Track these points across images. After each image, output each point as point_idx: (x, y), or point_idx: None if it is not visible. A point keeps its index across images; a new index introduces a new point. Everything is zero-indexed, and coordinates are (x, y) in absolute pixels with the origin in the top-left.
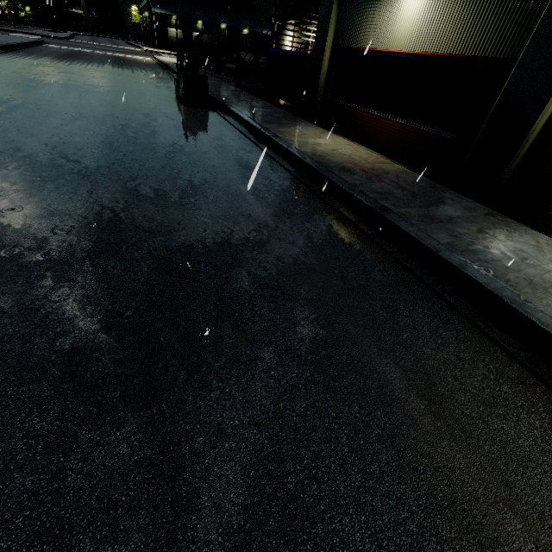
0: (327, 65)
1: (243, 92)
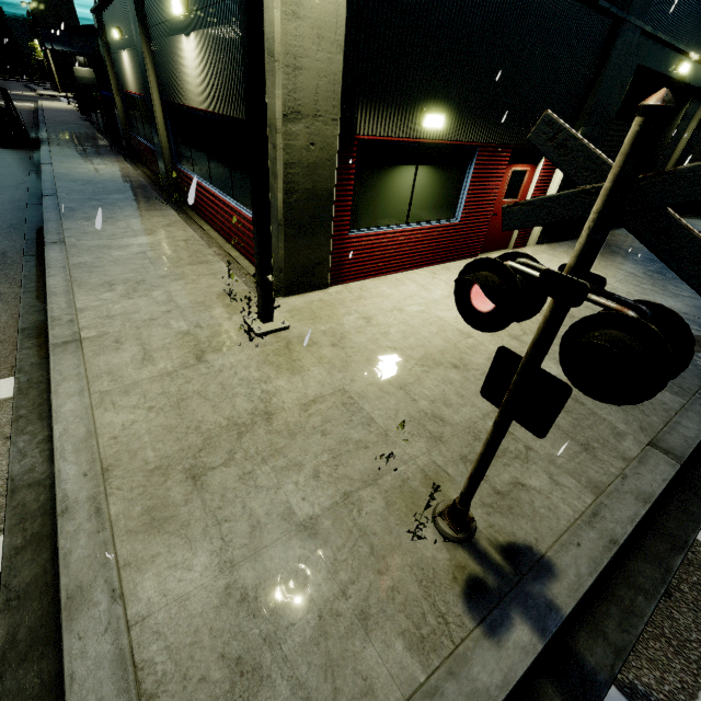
0: (122, 105)
1: (94, 134)
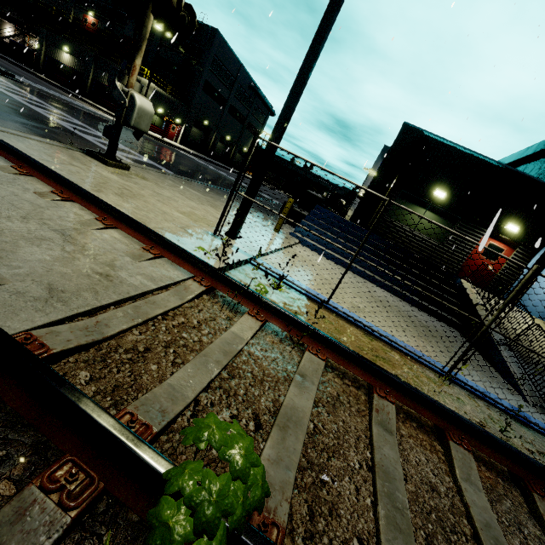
0: (43, 58)
1: None
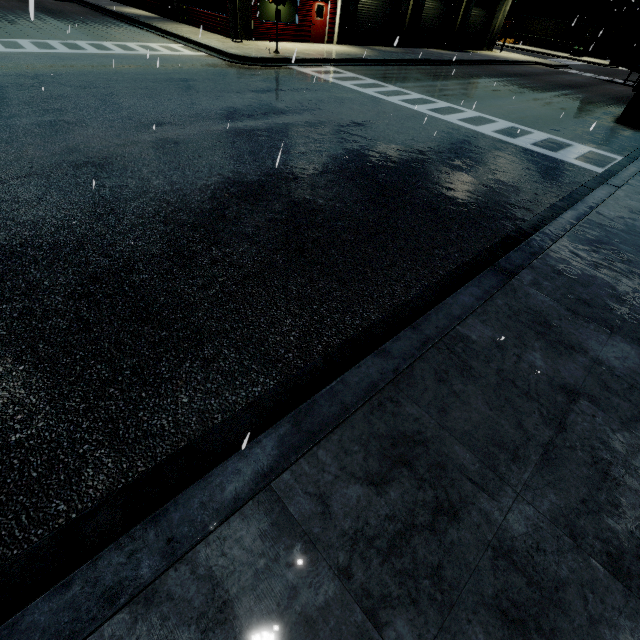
0: None
1: None
